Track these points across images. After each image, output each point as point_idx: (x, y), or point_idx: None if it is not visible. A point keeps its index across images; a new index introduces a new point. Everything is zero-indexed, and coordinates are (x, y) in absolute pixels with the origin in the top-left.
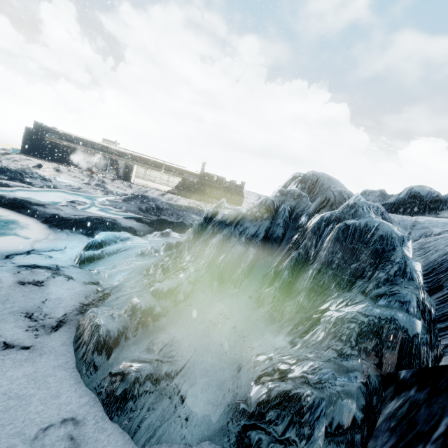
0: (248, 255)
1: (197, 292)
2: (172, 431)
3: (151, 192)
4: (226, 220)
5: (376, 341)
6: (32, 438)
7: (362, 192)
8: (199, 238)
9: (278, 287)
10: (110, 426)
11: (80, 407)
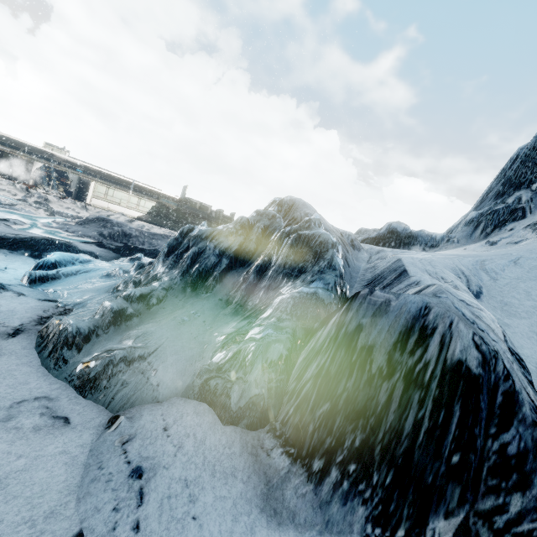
0: (221, 265)
1: (171, 297)
2: (145, 396)
3: (115, 217)
4: (202, 235)
5: (303, 308)
6: (7, 407)
7: (358, 230)
8: (174, 252)
9: (245, 288)
10: (85, 402)
11: (51, 390)
